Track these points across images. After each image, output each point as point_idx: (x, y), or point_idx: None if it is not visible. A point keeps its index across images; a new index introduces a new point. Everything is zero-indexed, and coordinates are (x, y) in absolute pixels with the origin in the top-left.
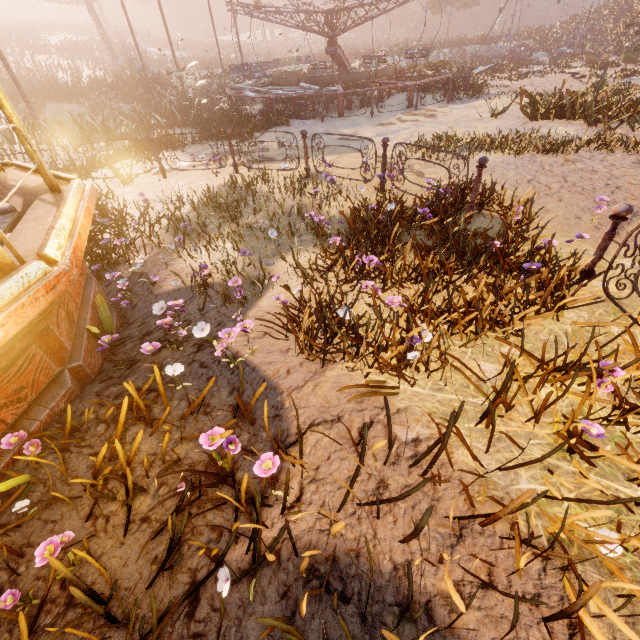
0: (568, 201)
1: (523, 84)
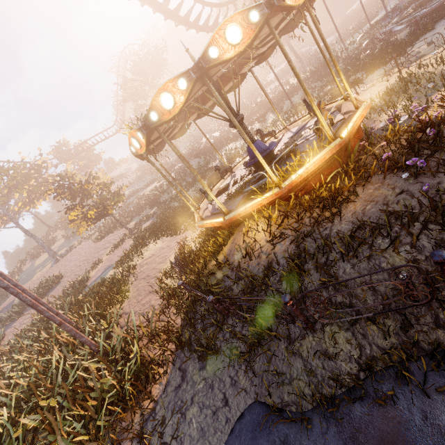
0: None
1: None
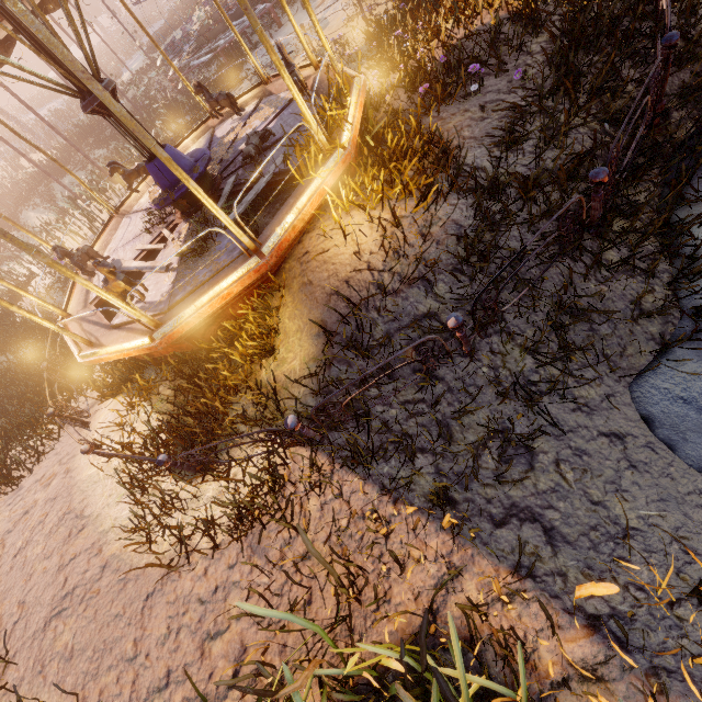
0: None
1: None
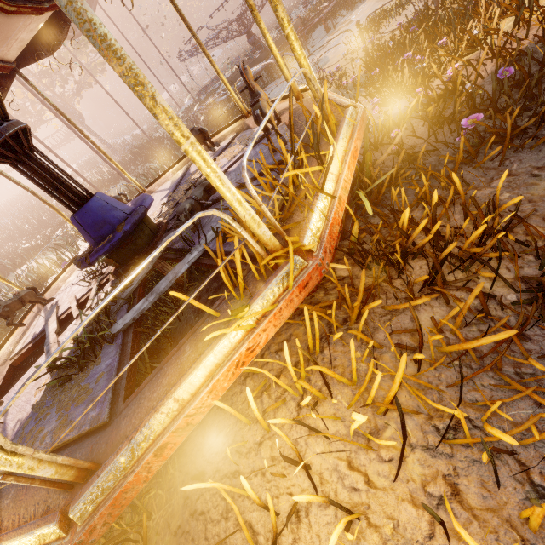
0: None
1: None
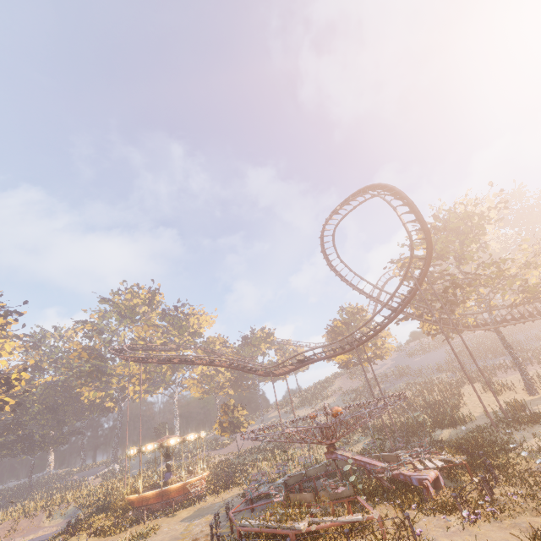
0: None
1: None
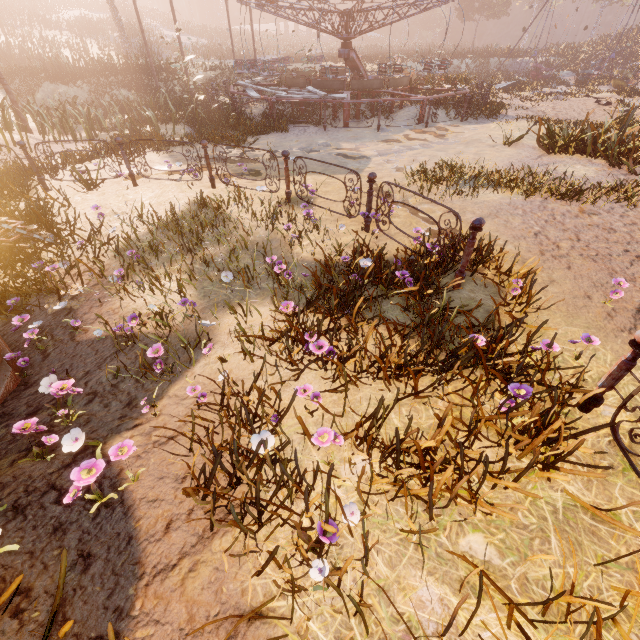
0: (578, 270)
1: (544, 107)
